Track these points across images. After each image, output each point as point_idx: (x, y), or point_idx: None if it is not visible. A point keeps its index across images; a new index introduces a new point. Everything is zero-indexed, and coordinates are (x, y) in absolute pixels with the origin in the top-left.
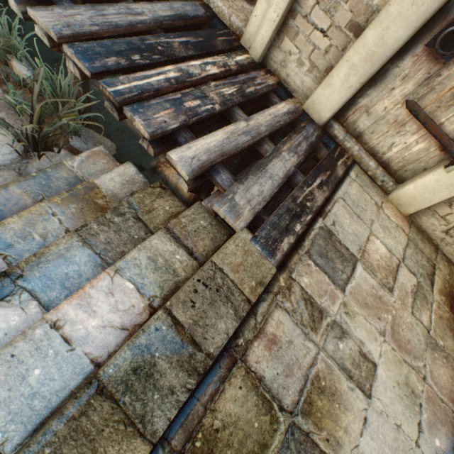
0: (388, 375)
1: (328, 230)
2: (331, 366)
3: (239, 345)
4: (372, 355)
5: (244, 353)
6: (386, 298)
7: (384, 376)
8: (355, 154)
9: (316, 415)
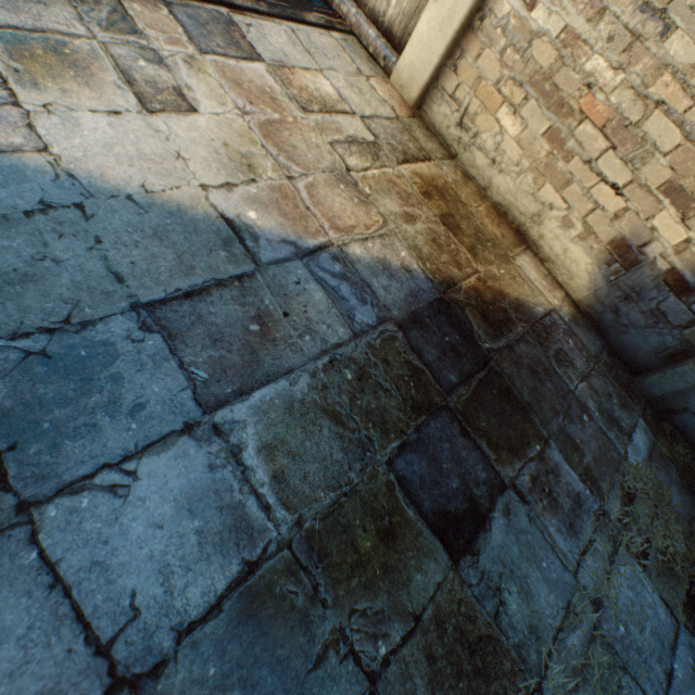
0: (213, 131)
1: (233, 22)
2: (103, 58)
3: None
4: (201, 105)
5: None
6: (290, 108)
7: (203, 125)
8: (353, 24)
9: (21, 52)
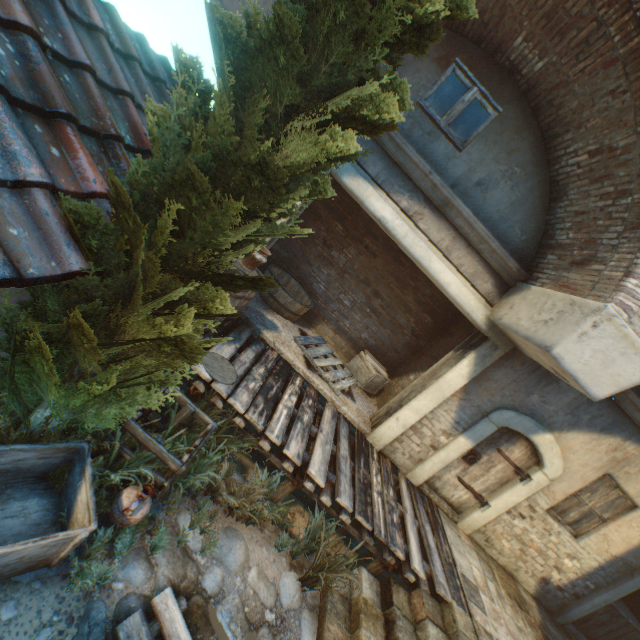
0: None
1: (462, 573)
2: None
3: None
4: None
5: None
6: (495, 607)
7: None
8: (436, 500)
9: None
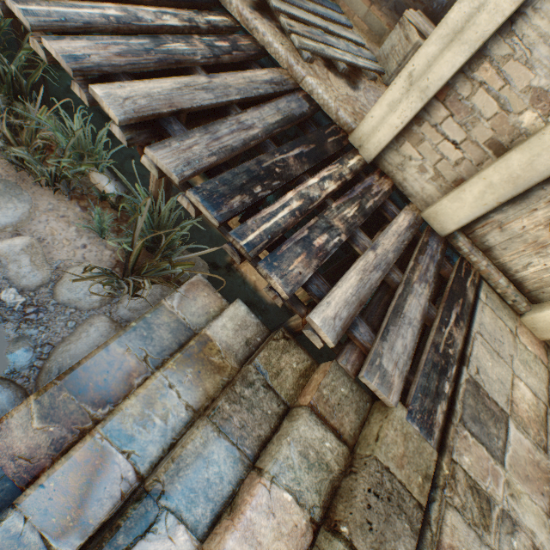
0: None
1: (474, 381)
2: None
3: None
4: (545, 547)
5: None
6: (544, 462)
7: None
8: (481, 269)
9: None
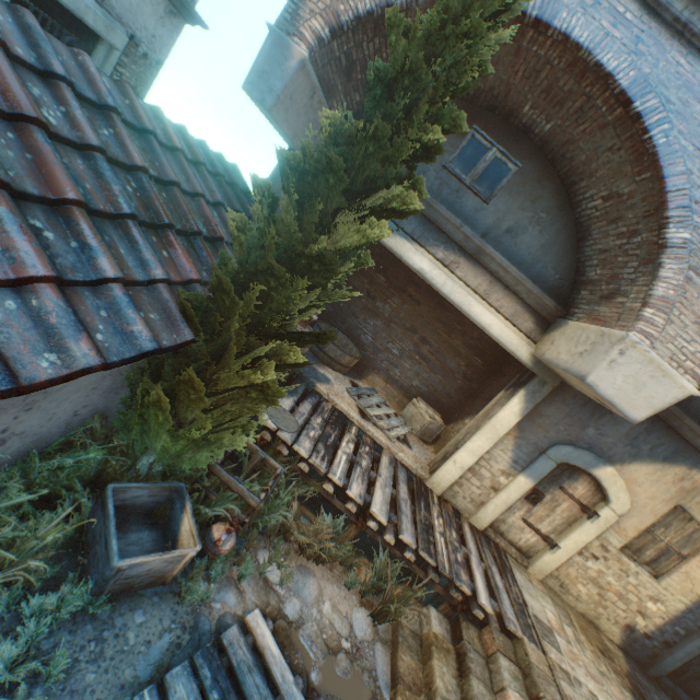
0: (602, 699)
1: (534, 614)
2: None
3: None
4: (592, 689)
5: None
6: (573, 649)
7: None
8: (502, 545)
9: None
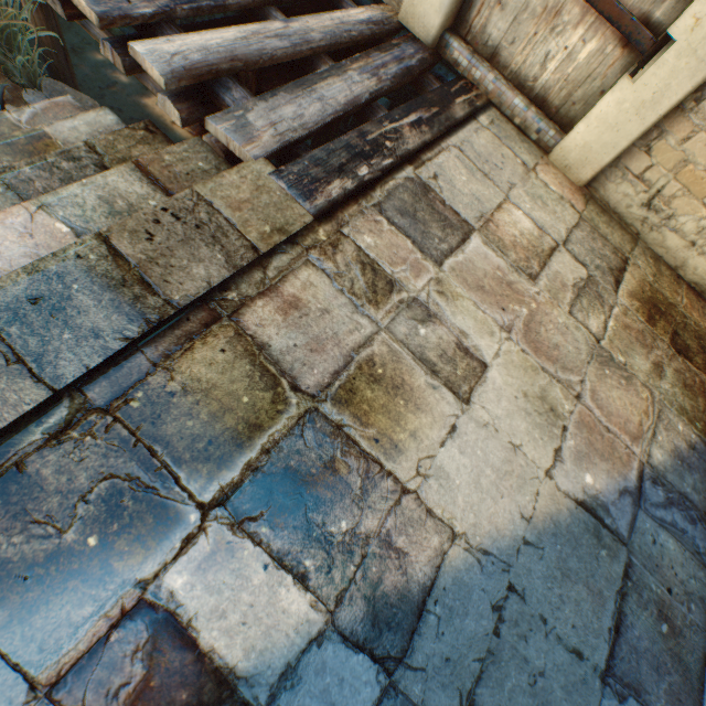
0: (508, 382)
1: (424, 184)
2: (400, 353)
3: (229, 300)
4: (482, 352)
5: (236, 311)
6: (523, 286)
7: (499, 382)
8: (490, 91)
9: (360, 407)
